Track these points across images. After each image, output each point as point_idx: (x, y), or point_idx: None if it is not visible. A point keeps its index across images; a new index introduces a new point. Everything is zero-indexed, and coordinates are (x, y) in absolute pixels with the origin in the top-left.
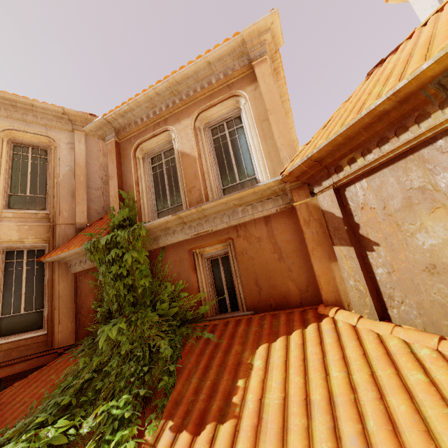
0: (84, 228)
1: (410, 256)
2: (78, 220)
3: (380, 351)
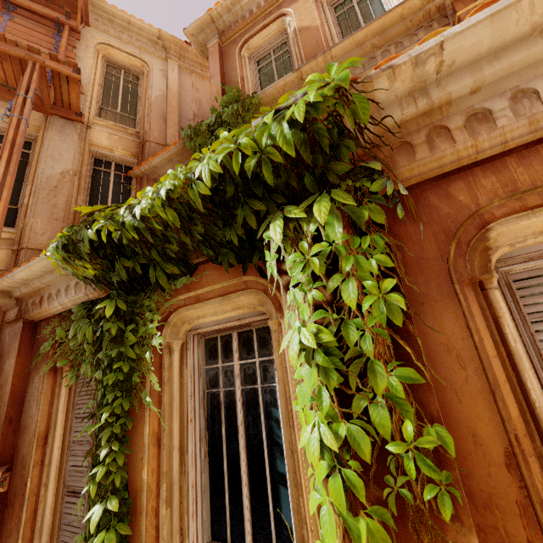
0: None
1: None
2: (169, 142)
3: None
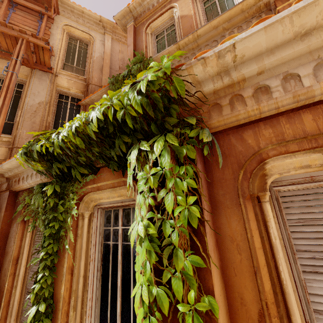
0: None
1: None
2: (103, 84)
3: None
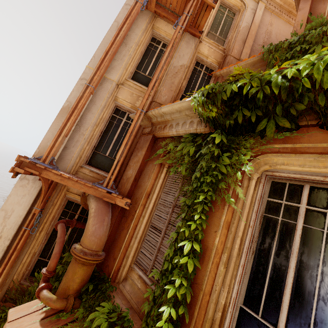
0: None
1: None
2: (242, 58)
3: None
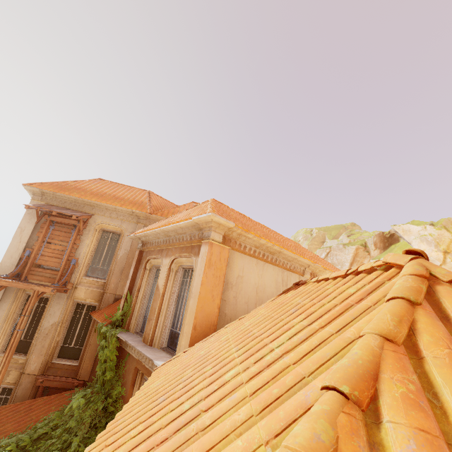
0: (119, 298)
1: None
2: (118, 292)
3: None
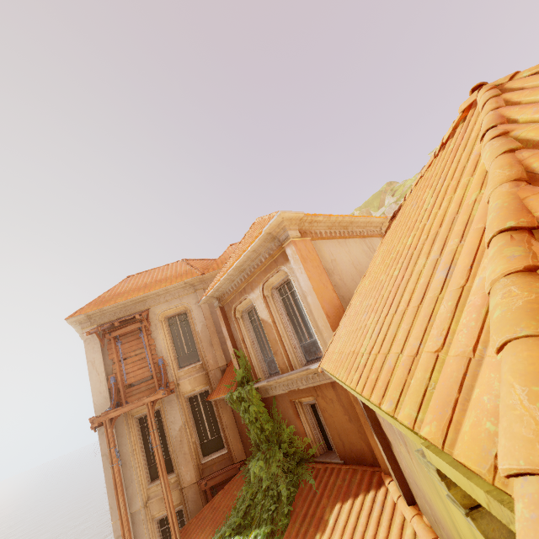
0: (226, 369)
1: (406, 467)
2: (220, 364)
3: (395, 538)
